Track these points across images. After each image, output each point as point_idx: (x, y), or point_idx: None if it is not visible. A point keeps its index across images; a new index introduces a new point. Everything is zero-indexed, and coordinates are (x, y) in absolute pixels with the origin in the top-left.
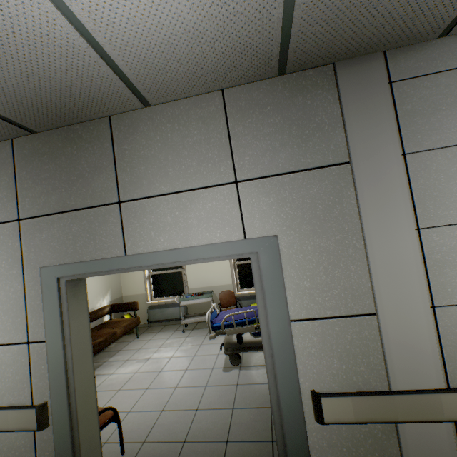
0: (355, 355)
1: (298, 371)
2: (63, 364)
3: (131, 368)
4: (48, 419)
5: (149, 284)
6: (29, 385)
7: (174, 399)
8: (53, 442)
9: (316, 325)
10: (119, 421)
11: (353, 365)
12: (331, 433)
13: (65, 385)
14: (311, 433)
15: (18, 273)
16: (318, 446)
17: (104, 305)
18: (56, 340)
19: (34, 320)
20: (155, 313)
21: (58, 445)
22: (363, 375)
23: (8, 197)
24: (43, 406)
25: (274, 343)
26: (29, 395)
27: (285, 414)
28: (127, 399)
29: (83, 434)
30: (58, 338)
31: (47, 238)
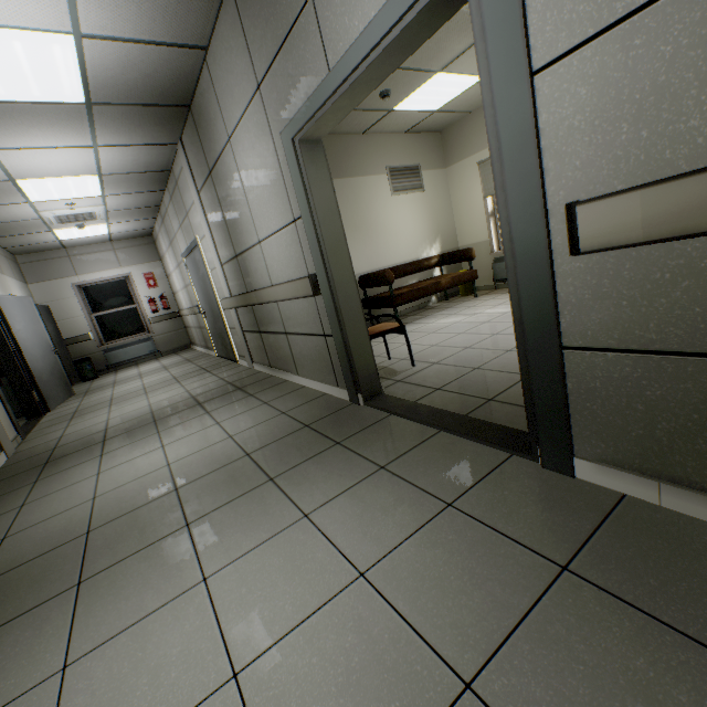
0: (678, 94)
1: (546, 175)
2: (315, 234)
3: (453, 320)
4: (319, 289)
5: (494, 225)
6: (304, 261)
7: (486, 342)
8: (325, 307)
9: (588, 57)
10: (405, 334)
11: (668, 125)
12: (601, 277)
13: (320, 254)
14: (564, 280)
15: (273, 152)
16: (574, 301)
17: (431, 256)
18: (306, 210)
19: (292, 198)
20: (502, 268)
21: (328, 310)
22: (694, 141)
23: (247, 64)
24: (312, 276)
25: (501, 129)
26: (306, 270)
27: (518, 251)
28: (436, 339)
29: (343, 303)
30: (306, 208)
31: (277, 97)
